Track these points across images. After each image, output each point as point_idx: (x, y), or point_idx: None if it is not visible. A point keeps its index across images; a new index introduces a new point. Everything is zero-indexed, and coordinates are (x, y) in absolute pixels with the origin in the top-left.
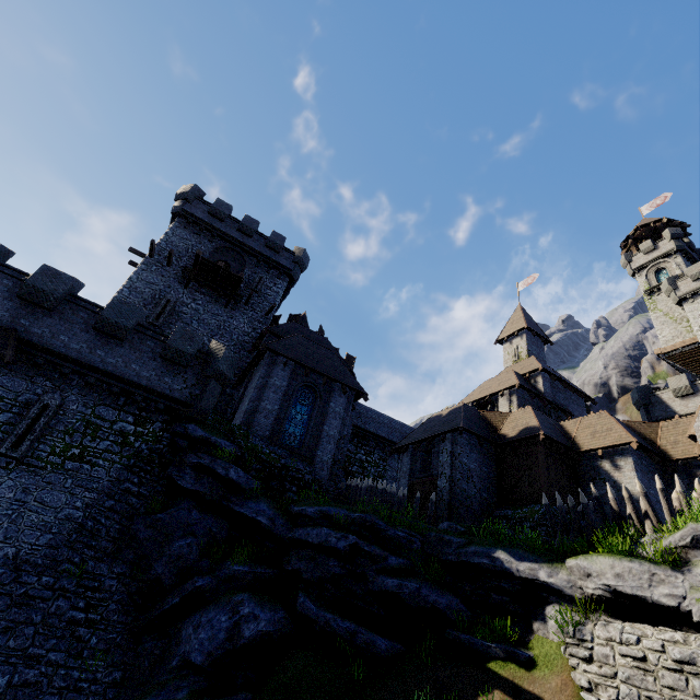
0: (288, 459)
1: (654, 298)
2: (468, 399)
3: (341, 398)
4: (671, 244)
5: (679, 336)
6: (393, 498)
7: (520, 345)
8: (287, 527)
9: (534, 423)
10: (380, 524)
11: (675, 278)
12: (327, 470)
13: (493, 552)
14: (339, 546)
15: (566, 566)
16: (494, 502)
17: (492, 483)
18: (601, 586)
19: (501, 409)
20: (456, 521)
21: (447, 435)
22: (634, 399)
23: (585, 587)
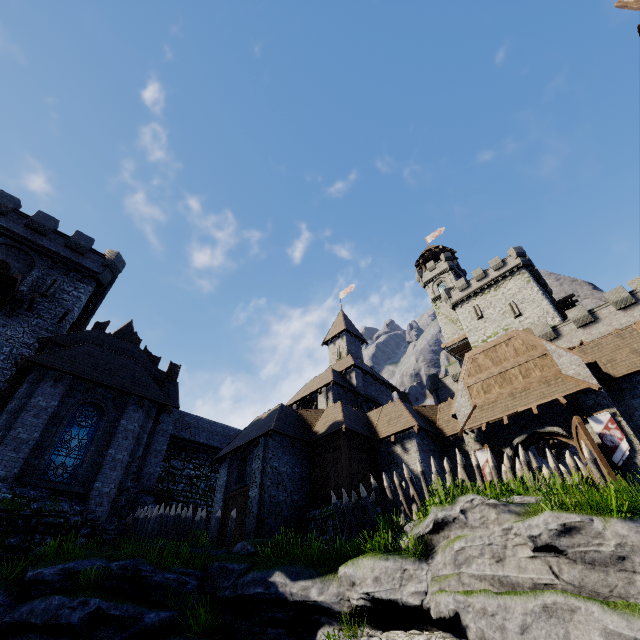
0: (45, 501)
1: (439, 304)
2: (294, 399)
3: (138, 413)
4: (445, 264)
5: (456, 333)
6: (188, 524)
7: (341, 345)
8: (8, 606)
9: (340, 418)
10: (145, 569)
11: (449, 289)
12: (108, 505)
13: (270, 576)
14: (72, 619)
15: (338, 575)
16: (306, 503)
17: (305, 484)
18: (362, 596)
19: (320, 406)
20: (263, 534)
21: (261, 440)
22: (428, 386)
23: (352, 599)
